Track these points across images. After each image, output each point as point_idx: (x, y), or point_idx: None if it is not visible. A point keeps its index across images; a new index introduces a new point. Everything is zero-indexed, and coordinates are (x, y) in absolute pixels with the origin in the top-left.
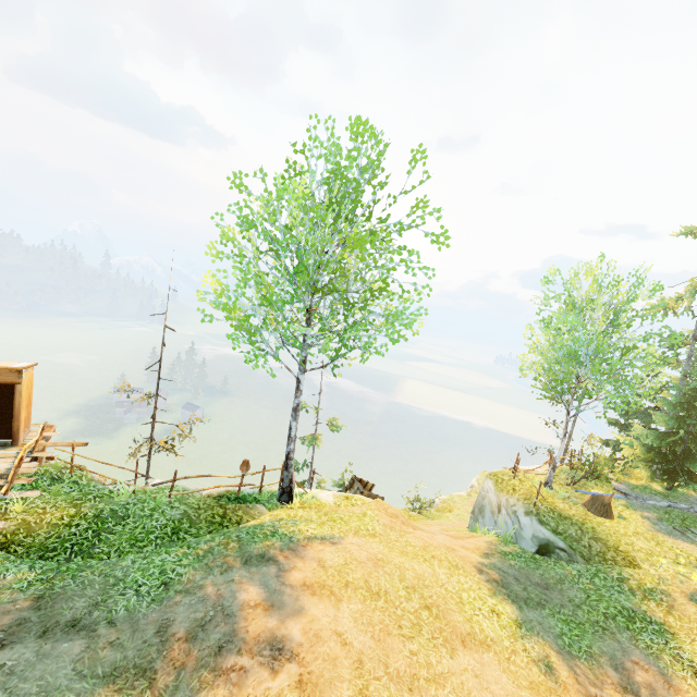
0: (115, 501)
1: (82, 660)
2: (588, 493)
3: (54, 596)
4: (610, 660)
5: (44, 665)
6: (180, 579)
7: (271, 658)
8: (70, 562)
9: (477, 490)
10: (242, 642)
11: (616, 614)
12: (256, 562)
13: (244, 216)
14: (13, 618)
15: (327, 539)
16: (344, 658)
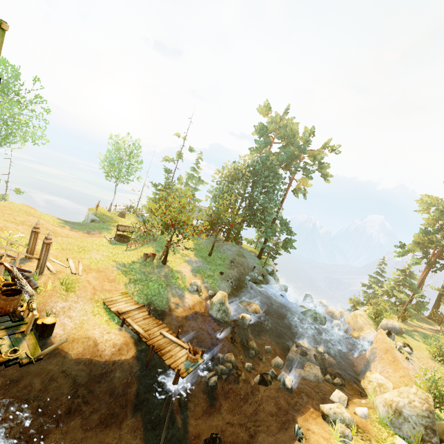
0: None
1: None
2: (118, 211)
3: None
4: (88, 231)
5: None
6: None
7: None
8: None
9: None
10: None
11: (100, 228)
12: None
13: None
14: None
15: None
16: None
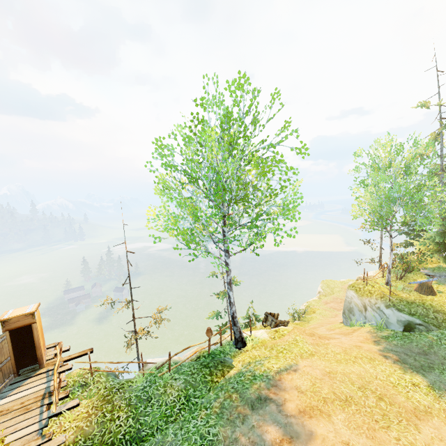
0: (135, 388)
1: None
2: (417, 283)
3: None
4: None
5: None
6: (218, 439)
7: None
8: None
9: (323, 294)
10: None
11: None
12: (259, 405)
13: (165, 162)
14: None
15: (289, 369)
16: None
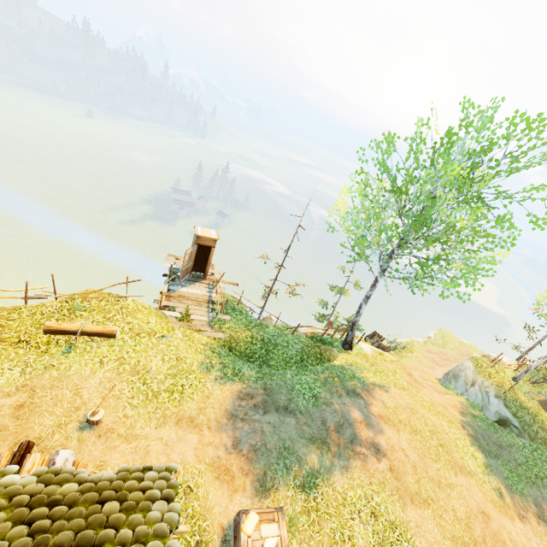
0: (267, 332)
1: (297, 428)
2: None
3: (270, 389)
4: (533, 500)
5: (284, 427)
6: (320, 396)
7: (375, 453)
8: (262, 367)
9: (432, 341)
10: (360, 440)
11: (544, 478)
12: (352, 395)
13: (383, 161)
14: (261, 398)
15: (382, 387)
16: (407, 463)
